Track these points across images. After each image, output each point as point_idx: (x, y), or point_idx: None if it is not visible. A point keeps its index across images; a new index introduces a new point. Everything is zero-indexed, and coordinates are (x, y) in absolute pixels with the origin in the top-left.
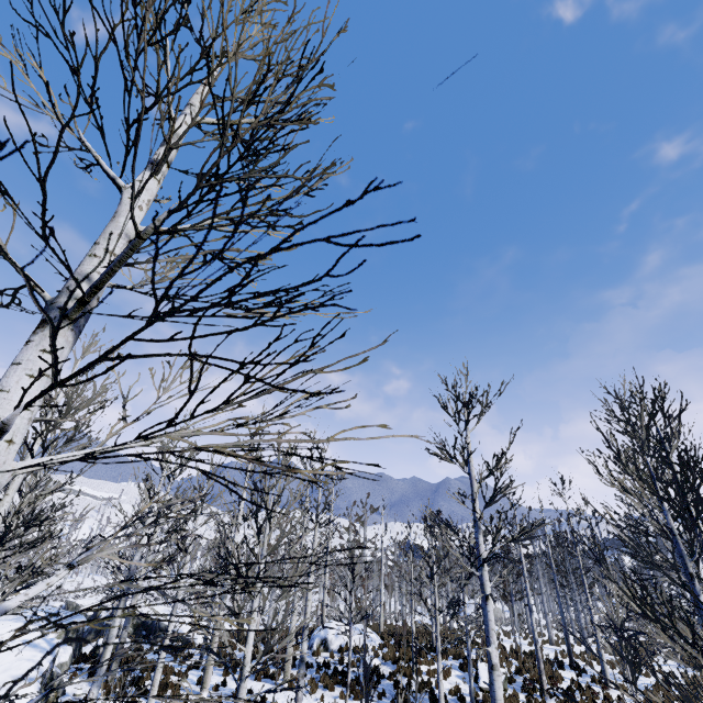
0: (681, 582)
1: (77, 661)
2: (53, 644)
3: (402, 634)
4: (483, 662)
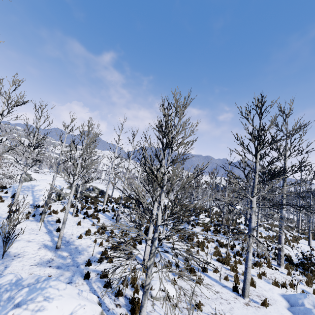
0: (158, 161)
1: (74, 194)
2: (60, 186)
3: (183, 205)
4: (202, 215)
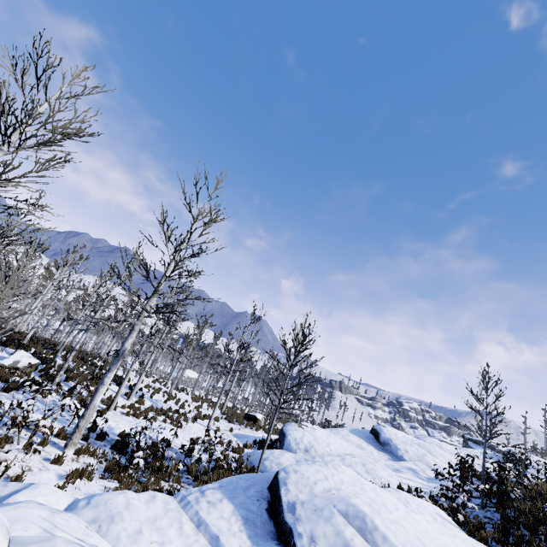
0: None
1: None
2: None
3: (25, 336)
4: (25, 352)
